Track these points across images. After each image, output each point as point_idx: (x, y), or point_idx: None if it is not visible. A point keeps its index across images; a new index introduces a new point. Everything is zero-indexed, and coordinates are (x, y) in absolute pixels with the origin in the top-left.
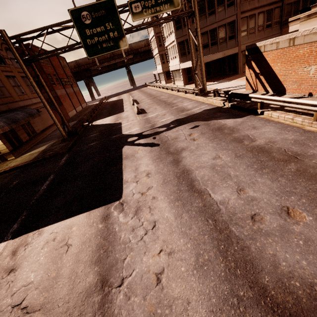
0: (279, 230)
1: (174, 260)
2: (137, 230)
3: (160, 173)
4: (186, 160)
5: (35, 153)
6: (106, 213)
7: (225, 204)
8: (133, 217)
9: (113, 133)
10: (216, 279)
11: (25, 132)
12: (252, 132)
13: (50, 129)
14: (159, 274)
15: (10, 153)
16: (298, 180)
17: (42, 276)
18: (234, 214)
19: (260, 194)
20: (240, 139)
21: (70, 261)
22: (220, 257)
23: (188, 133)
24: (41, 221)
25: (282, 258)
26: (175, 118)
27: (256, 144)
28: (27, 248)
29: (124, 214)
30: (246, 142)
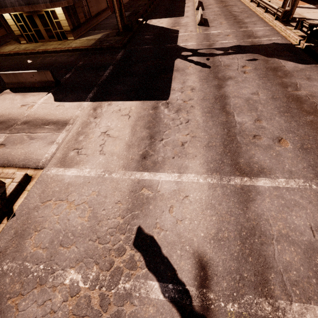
0: (266, 146)
1: (194, 140)
2: (176, 121)
3: (202, 91)
4: (228, 88)
5: (92, 40)
6: (155, 106)
7: (241, 125)
8: (174, 113)
9: (168, 42)
10: (214, 153)
11: (82, 11)
12: (303, 82)
13: (102, 15)
14: (184, 143)
15: (70, 32)
16: (305, 127)
17: (115, 125)
18: (243, 131)
19: (270, 126)
20: (286, 85)
21: (131, 123)
22: (222, 146)
23: (243, 64)
24: (109, 97)
25: (257, 156)
26: (237, 43)
27: (297, 93)
28: (103, 109)
29: (168, 110)
30: (290, 89)
